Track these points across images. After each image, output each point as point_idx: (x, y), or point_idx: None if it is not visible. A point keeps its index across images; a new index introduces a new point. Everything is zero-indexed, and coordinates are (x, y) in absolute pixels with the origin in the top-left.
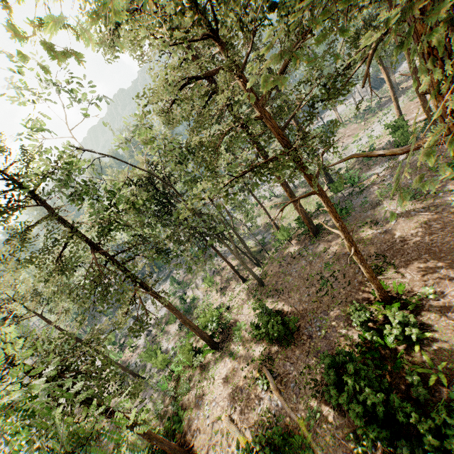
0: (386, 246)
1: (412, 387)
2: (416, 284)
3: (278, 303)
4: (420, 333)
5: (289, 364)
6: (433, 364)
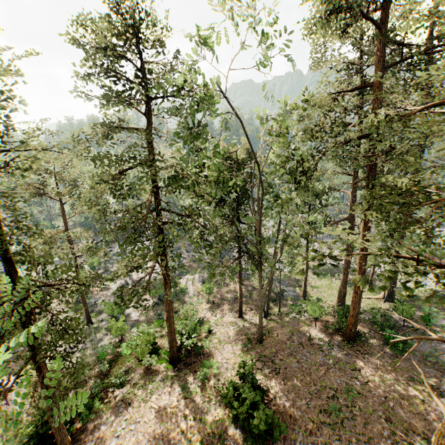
0: None
1: None
2: None
3: (266, 379)
4: None
5: None
6: None
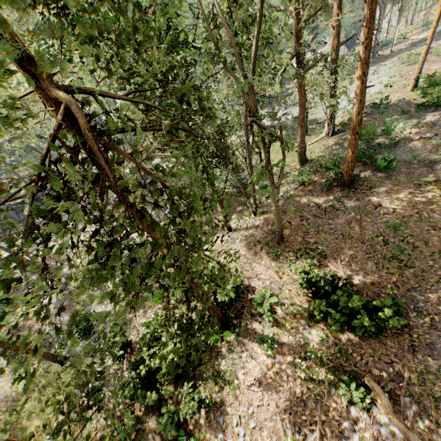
0: None
1: None
2: None
3: (322, 269)
4: None
5: (384, 364)
6: None
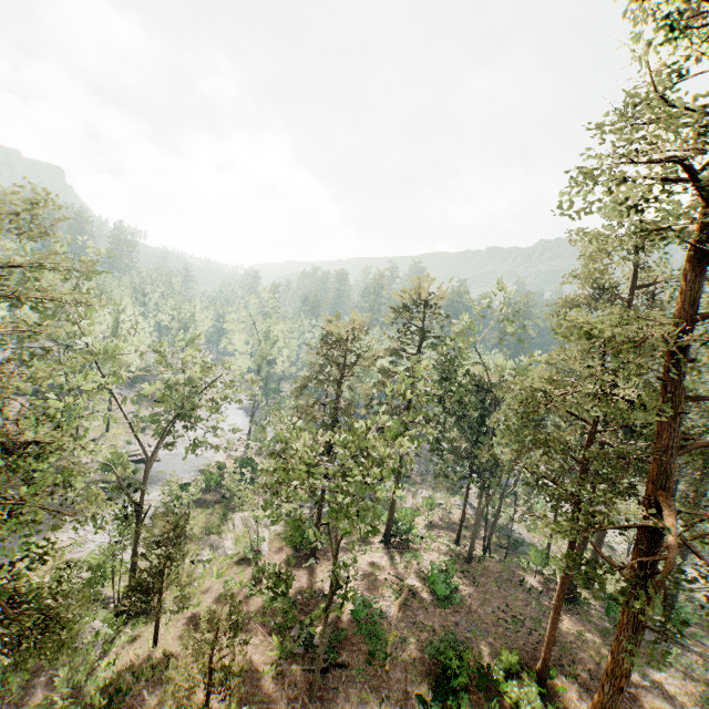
0: None
1: None
2: None
3: (462, 584)
4: None
5: (423, 613)
6: None
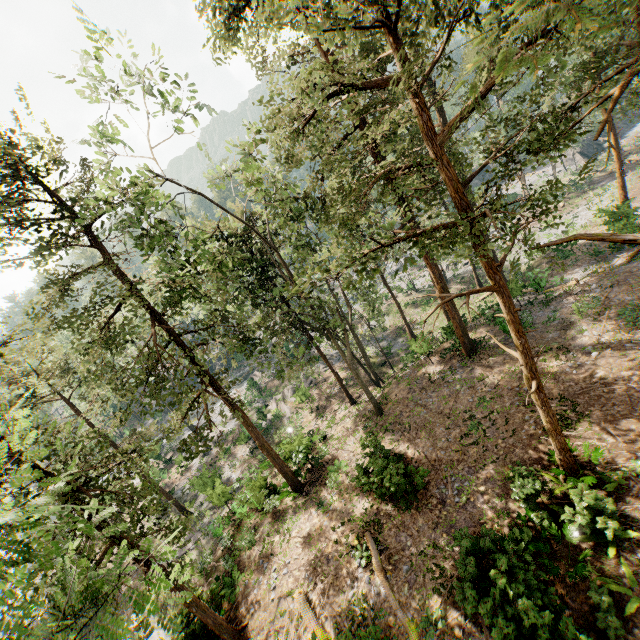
0: (579, 388)
1: (596, 611)
2: (620, 453)
3: (400, 444)
4: (619, 530)
5: (405, 536)
6: (636, 581)
